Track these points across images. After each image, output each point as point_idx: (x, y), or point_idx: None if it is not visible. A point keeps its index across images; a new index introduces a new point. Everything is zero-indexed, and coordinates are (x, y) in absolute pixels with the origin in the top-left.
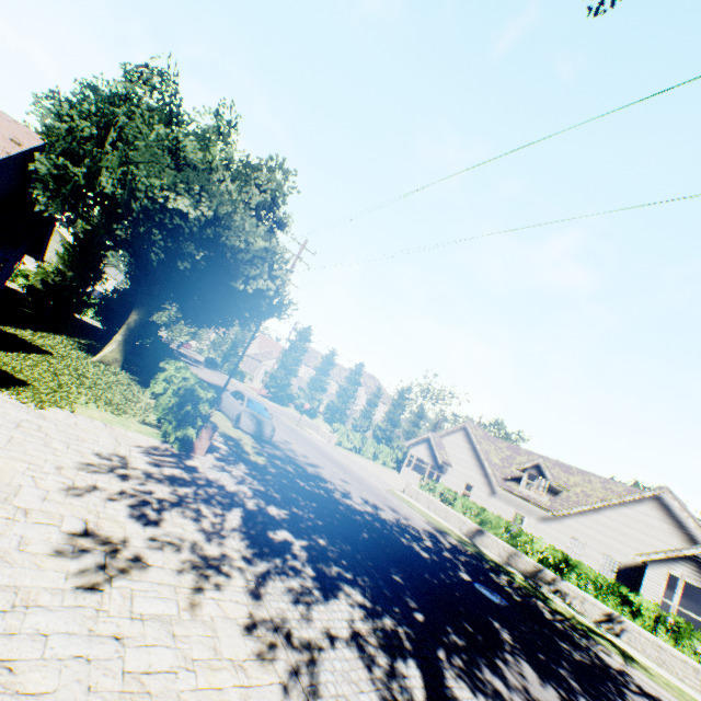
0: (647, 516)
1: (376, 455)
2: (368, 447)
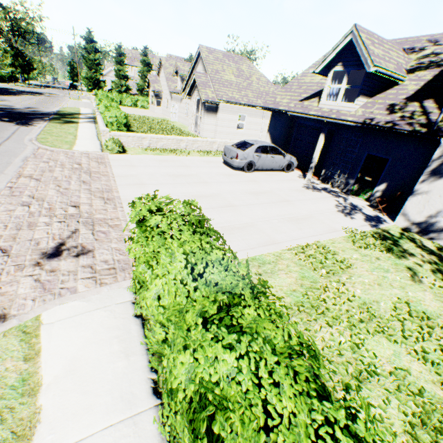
0: (200, 71)
1: (135, 104)
2: (126, 100)
